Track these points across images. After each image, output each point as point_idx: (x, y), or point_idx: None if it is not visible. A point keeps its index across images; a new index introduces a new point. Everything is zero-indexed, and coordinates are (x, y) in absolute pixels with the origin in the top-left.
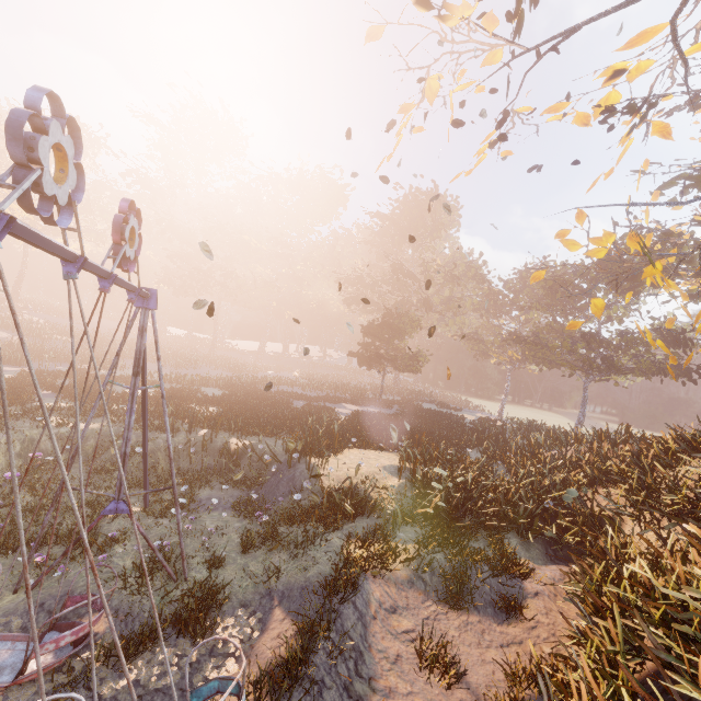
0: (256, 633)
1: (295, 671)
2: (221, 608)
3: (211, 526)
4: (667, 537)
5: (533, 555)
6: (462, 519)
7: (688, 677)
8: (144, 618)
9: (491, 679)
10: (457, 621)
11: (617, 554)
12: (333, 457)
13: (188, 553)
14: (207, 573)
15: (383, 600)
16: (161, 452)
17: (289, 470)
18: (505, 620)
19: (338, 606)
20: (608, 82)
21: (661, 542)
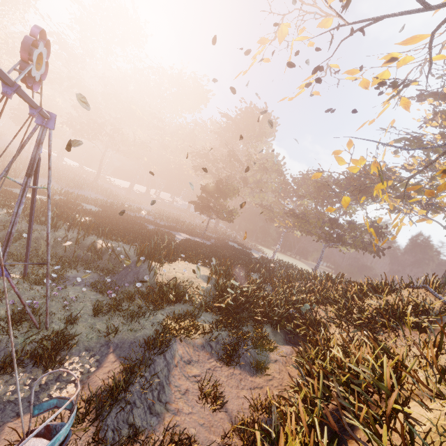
0: (93, 369)
1: (116, 395)
2: (70, 350)
3: (73, 295)
4: (352, 337)
5: (277, 339)
6: (241, 313)
7: (353, 415)
8: (8, 351)
9: (241, 408)
10: (227, 372)
11: (324, 343)
12: (167, 264)
13: (52, 311)
14: (64, 326)
15: (184, 356)
16: (43, 240)
17: (136, 267)
18: (255, 374)
19: (154, 356)
20: (386, 63)
21: (348, 340)
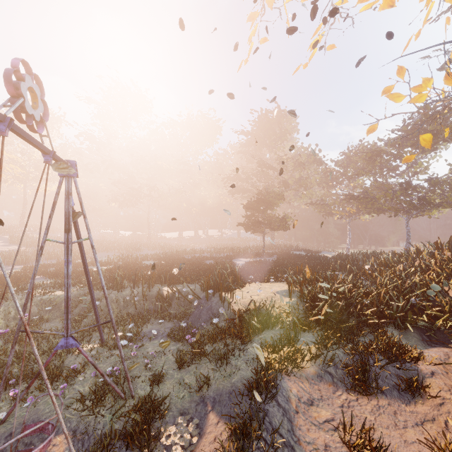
0: (195, 438)
1: None
2: (163, 418)
3: (153, 351)
4: None
5: (413, 342)
6: (347, 321)
7: None
8: (98, 435)
9: None
10: (368, 406)
11: None
12: (238, 290)
13: (135, 374)
14: (150, 389)
15: (301, 395)
16: (114, 303)
17: (207, 302)
18: (411, 400)
19: (264, 405)
20: None
21: None
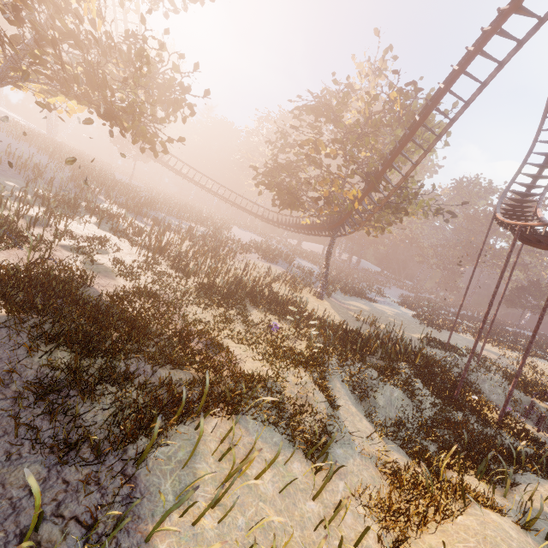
0: None
1: None
2: None
3: None
4: None
5: None
6: None
7: None
8: None
9: None
10: None
11: None
12: None
13: None
14: None
15: None
16: None
17: None
18: None
19: None
20: None
21: None
